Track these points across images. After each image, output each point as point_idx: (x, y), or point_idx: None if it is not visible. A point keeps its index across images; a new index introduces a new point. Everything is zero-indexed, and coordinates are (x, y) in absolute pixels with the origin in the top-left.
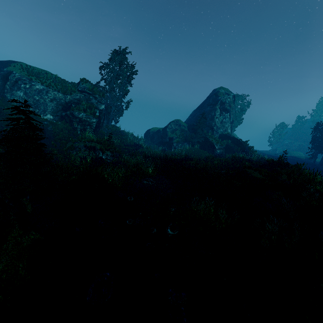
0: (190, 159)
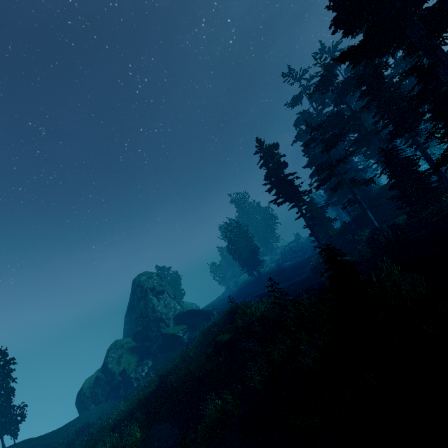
0: (166, 376)
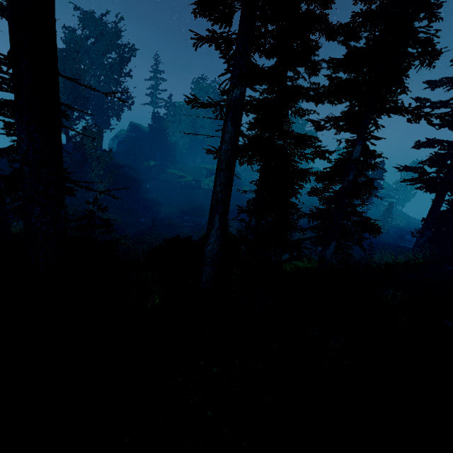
0: None
